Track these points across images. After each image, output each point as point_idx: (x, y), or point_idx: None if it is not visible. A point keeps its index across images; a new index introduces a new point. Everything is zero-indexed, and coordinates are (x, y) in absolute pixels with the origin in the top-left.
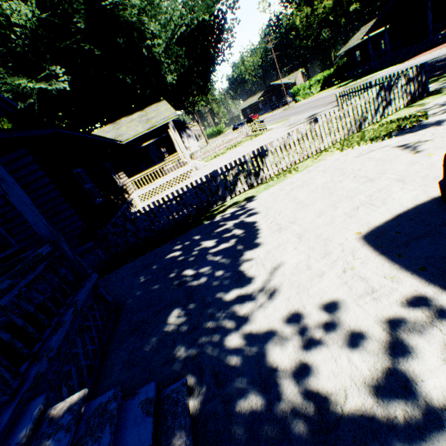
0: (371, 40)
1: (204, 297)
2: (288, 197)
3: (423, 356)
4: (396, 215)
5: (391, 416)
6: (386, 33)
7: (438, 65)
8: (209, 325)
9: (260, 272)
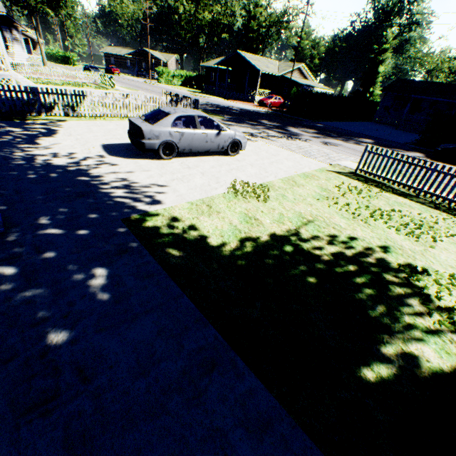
0: (222, 71)
1: (4, 144)
2: (87, 127)
3: (89, 161)
4: (122, 143)
5: (69, 165)
6: (227, 73)
7: (226, 110)
8: (5, 150)
9: (46, 144)
